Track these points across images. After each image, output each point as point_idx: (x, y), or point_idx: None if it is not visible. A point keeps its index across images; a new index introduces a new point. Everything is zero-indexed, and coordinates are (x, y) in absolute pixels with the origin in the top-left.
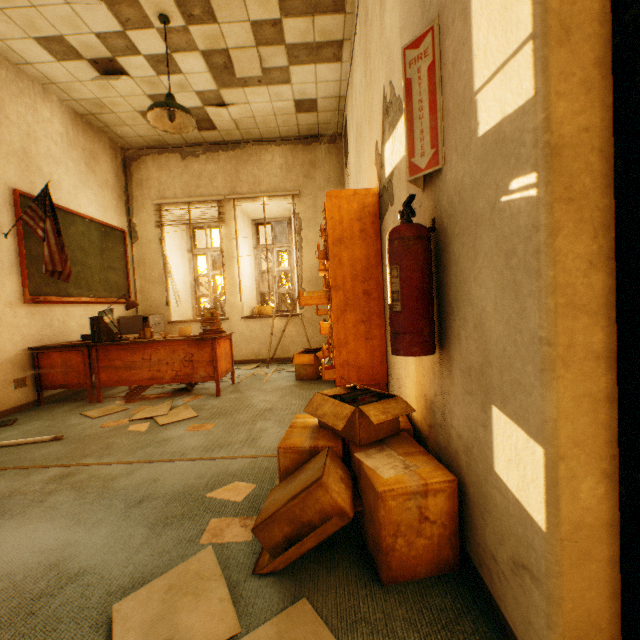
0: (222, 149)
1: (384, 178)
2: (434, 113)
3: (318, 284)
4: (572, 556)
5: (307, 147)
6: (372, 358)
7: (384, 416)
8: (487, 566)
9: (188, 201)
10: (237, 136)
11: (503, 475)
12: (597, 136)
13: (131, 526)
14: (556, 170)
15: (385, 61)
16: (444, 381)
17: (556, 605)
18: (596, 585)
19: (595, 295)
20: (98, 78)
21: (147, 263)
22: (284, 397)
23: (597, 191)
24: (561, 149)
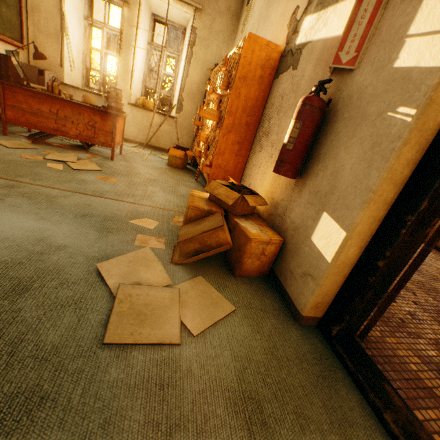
0: None
1: (294, 43)
2: (369, 26)
3: (195, 99)
4: (334, 272)
5: None
6: (235, 168)
7: (255, 204)
8: (285, 275)
9: None
10: None
11: (315, 241)
12: None
13: (85, 228)
14: (425, 113)
15: None
16: (293, 194)
17: (319, 287)
18: (335, 282)
19: (401, 178)
20: None
21: (42, 12)
22: (162, 175)
23: (431, 131)
24: (433, 103)
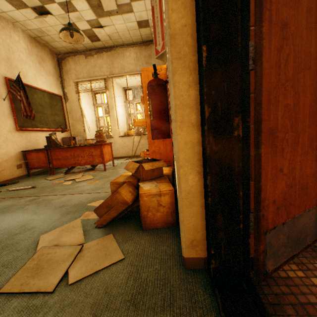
0: (104, 51)
1: None
2: (162, 23)
3: None
4: (186, 204)
5: (147, 47)
6: (166, 149)
7: (151, 167)
8: None
9: (90, 79)
10: (111, 43)
11: None
12: (190, 28)
13: (55, 214)
14: (173, 45)
15: None
16: None
17: (182, 223)
18: (196, 215)
19: (191, 99)
20: (37, 17)
21: (73, 112)
22: None
23: (191, 53)
24: (175, 35)
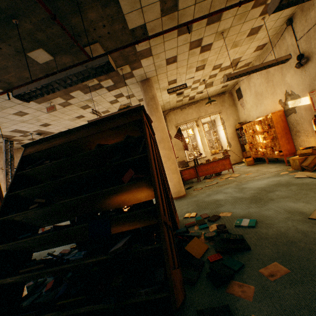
0: (193, 104)
1: (288, 108)
2: None
3: (233, 139)
4: None
5: (220, 97)
6: (290, 147)
7: None
8: None
9: (186, 122)
10: (198, 99)
11: None
12: None
13: (274, 178)
14: None
15: (286, 86)
16: None
17: None
18: None
19: None
20: (178, 97)
21: (176, 145)
22: (255, 168)
23: None
24: None
